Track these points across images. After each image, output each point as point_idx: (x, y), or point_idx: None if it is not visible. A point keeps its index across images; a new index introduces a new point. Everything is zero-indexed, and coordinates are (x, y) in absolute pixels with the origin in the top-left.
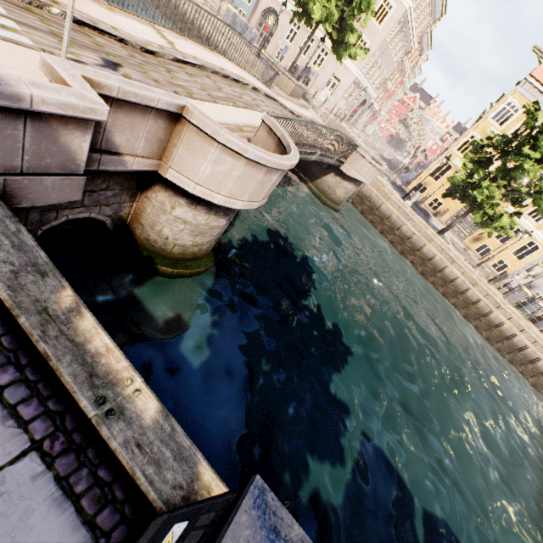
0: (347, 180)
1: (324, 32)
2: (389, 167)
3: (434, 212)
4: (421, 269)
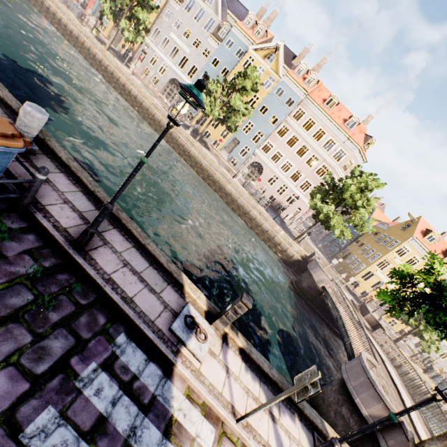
0: None
1: (295, 185)
2: (322, 253)
3: (364, 298)
4: None
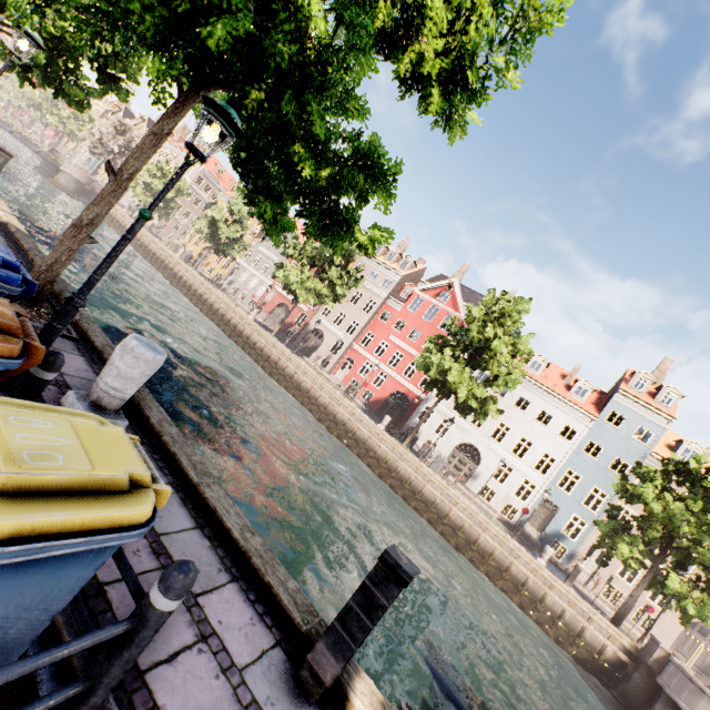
0: (66, 175)
1: None
2: None
3: None
4: (120, 232)
